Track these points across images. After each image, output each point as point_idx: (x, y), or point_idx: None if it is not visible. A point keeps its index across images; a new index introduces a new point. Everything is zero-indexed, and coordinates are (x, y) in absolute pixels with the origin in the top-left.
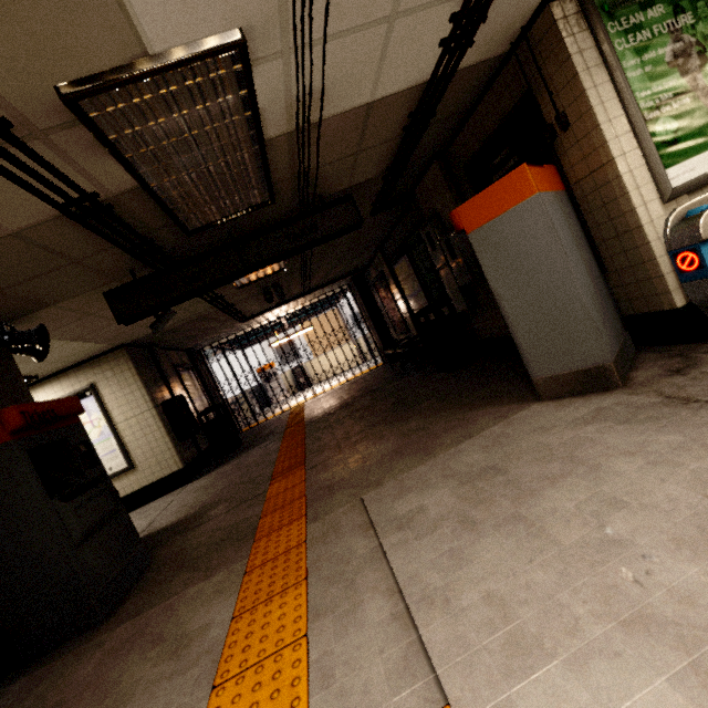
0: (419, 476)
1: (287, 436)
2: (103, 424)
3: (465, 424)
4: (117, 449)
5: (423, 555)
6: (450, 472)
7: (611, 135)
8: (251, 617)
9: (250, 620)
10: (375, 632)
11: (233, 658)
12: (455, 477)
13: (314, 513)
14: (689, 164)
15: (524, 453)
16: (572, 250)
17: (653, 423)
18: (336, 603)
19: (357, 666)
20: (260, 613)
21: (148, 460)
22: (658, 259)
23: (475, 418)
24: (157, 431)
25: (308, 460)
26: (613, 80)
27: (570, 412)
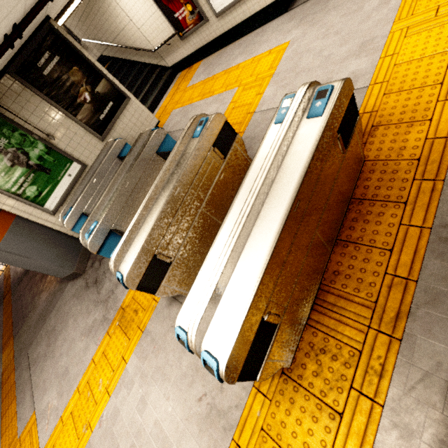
0: (41, 335)
1: (4, 308)
2: None
3: (55, 297)
4: None
5: (37, 373)
6: (47, 332)
7: (10, 208)
8: (5, 416)
9: (5, 417)
10: (27, 402)
11: (3, 429)
12: (47, 334)
13: (17, 366)
14: (53, 197)
15: (60, 317)
16: (33, 248)
17: (80, 299)
18: (22, 399)
19: (24, 412)
20: (7, 413)
21: None
22: (67, 233)
23: (57, 293)
24: None
25: (14, 331)
26: None
27: (73, 290)
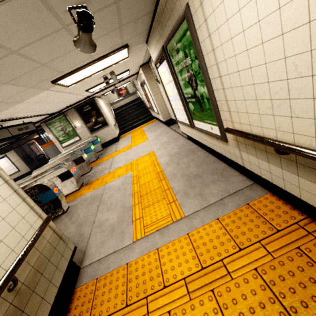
0: None
1: None
2: (10, 162)
3: None
4: (15, 167)
5: None
6: None
7: (53, 140)
8: None
9: None
10: None
11: None
12: None
13: None
14: (66, 143)
15: None
16: (53, 154)
17: None
18: None
19: None
20: None
21: (23, 169)
22: None
23: None
24: (23, 163)
25: None
26: (52, 133)
27: None
